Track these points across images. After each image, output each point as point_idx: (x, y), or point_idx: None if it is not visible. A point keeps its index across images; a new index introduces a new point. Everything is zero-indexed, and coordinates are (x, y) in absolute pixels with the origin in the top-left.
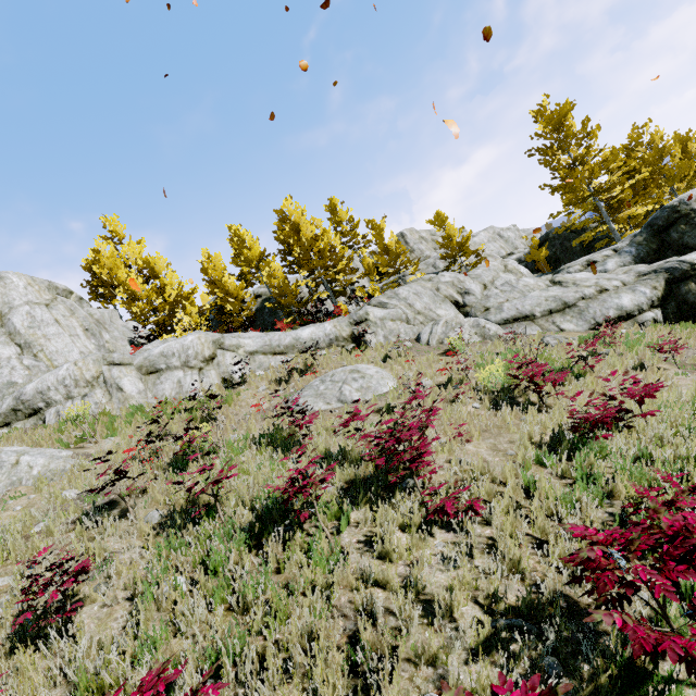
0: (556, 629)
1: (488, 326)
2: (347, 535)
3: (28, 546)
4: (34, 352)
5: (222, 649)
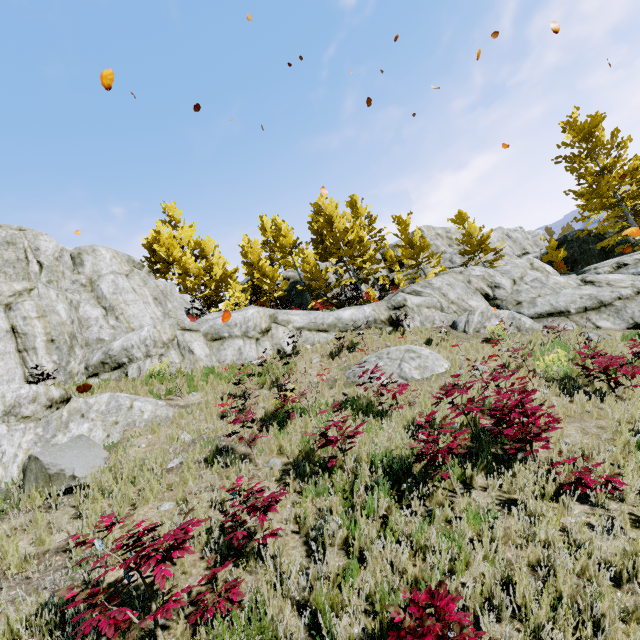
0: None
1: (524, 319)
2: (478, 497)
3: (172, 478)
4: (116, 315)
5: None
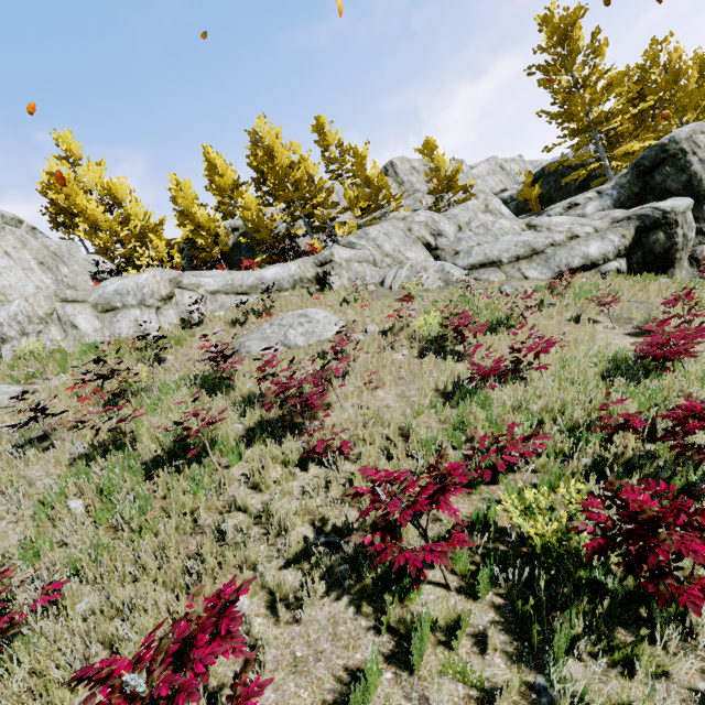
0: (353, 545)
1: (453, 272)
2: (236, 469)
3: None
4: None
5: (80, 556)
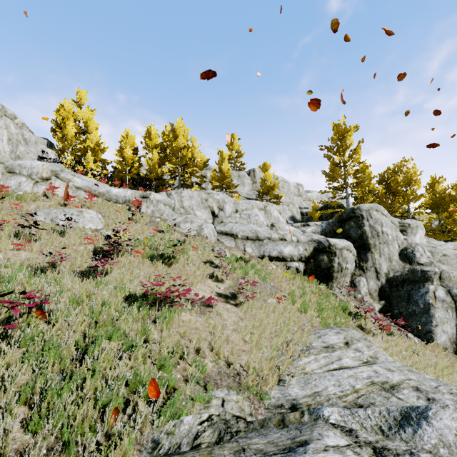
0: None
1: (205, 229)
2: None
3: None
4: None
5: None
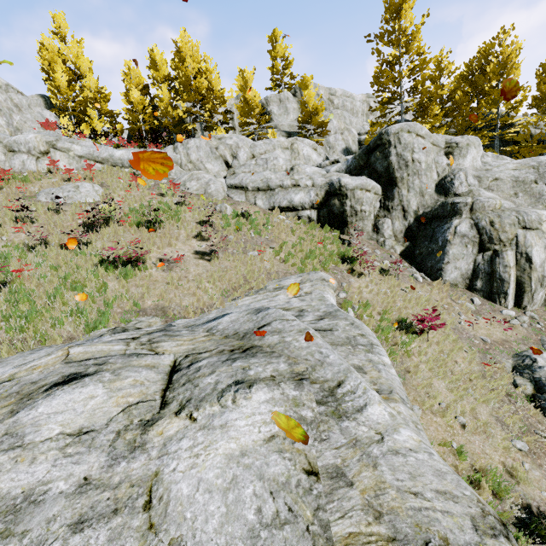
0: None
1: (211, 186)
2: None
3: None
4: None
5: None
